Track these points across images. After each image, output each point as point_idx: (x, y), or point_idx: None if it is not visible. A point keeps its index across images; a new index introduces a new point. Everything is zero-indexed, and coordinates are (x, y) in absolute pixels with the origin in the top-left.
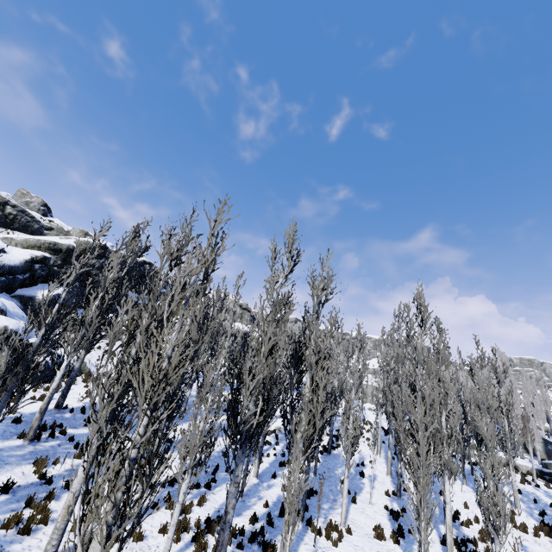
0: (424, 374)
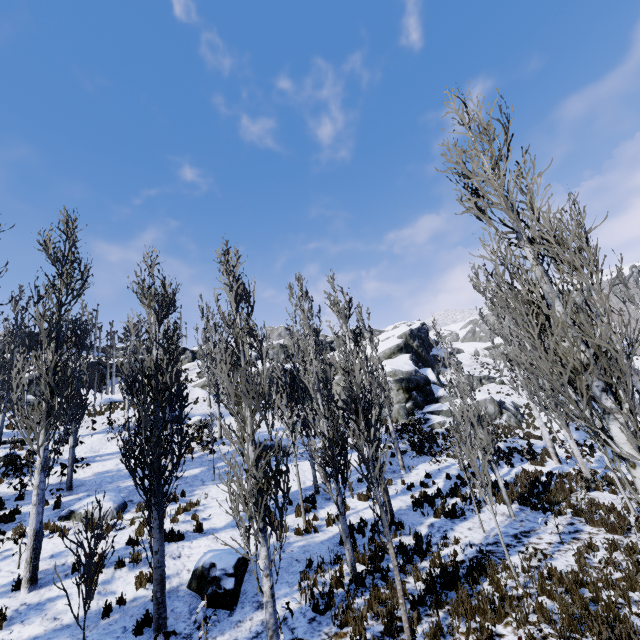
0: None
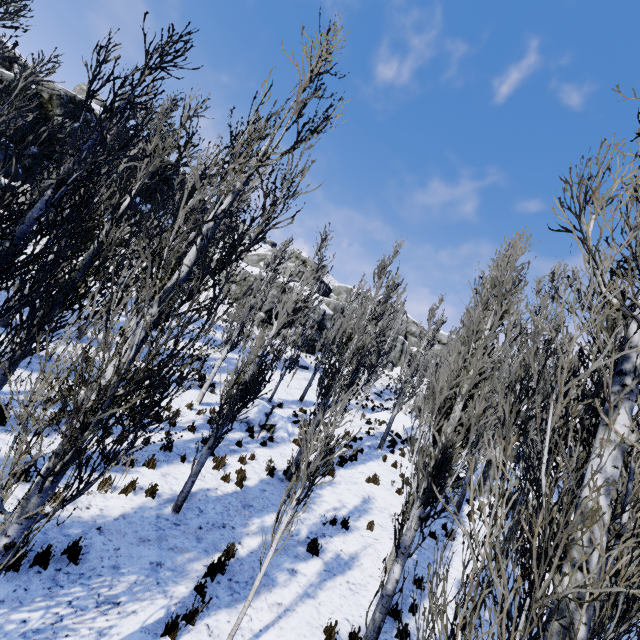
0: None
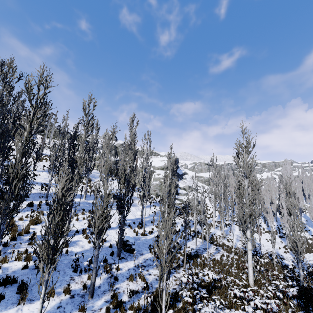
0: (312, 200)
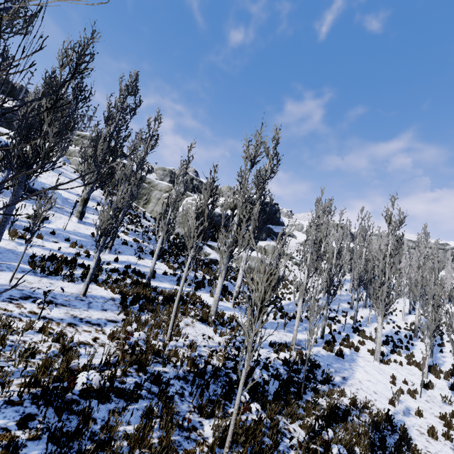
0: None
